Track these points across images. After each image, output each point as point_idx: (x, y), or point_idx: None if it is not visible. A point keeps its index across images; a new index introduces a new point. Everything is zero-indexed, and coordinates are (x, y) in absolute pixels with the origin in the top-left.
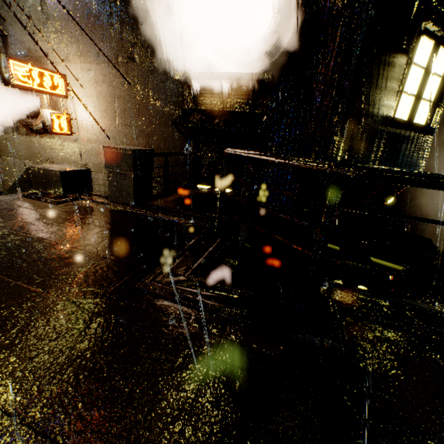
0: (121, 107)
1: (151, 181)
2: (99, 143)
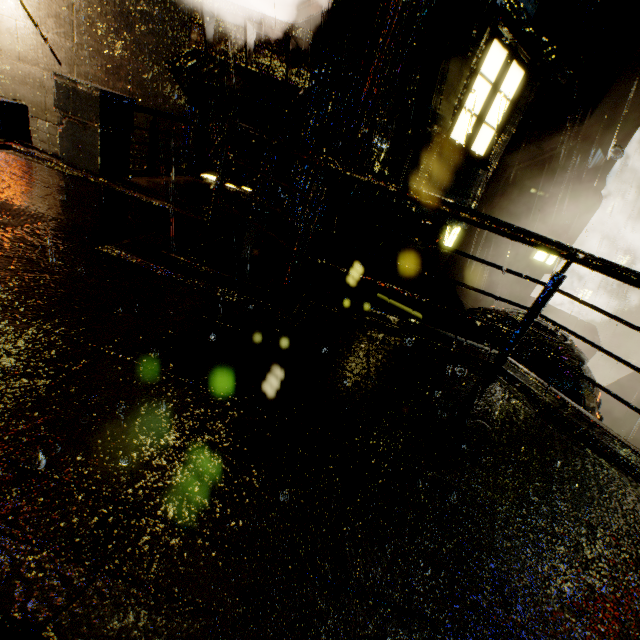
0: (83, 14)
1: (128, 146)
2: (41, 67)
